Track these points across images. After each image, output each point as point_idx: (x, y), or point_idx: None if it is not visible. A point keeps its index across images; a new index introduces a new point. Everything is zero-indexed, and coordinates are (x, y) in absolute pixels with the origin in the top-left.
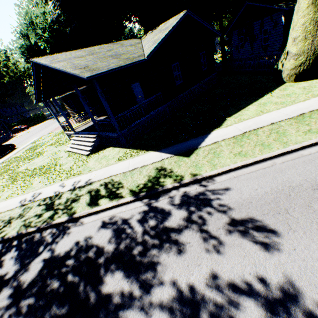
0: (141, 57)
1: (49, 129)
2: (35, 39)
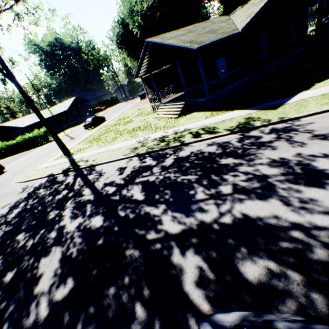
0: (235, 31)
1: (127, 108)
2: (133, 25)
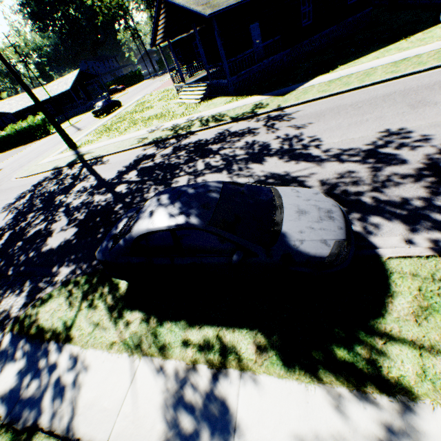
0: None
1: (151, 89)
2: None
